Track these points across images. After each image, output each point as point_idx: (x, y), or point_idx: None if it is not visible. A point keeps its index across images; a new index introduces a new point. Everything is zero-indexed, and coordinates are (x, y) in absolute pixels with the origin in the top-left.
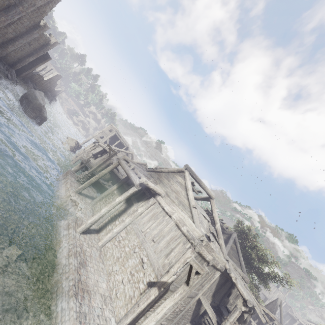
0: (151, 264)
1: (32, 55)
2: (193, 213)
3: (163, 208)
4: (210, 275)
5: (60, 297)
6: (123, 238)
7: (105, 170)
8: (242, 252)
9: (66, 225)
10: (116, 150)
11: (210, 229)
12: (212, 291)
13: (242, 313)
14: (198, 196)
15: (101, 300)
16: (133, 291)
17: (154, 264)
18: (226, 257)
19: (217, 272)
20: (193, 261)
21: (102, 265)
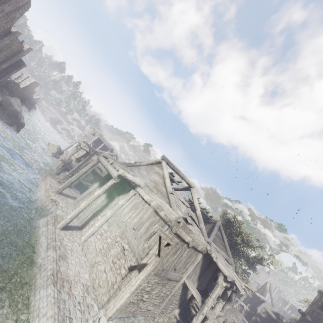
0: (132, 250)
1: (5, 61)
2: (170, 198)
3: (142, 198)
4: (192, 257)
5: (38, 288)
6: (105, 231)
7: (85, 168)
8: (229, 239)
9: (45, 222)
10: (99, 153)
11: (188, 213)
12: (196, 274)
13: (225, 290)
14: (179, 187)
15: (82, 289)
16: (115, 278)
17: (134, 250)
18: (206, 239)
19: (199, 255)
20: (161, 231)
21: (84, 258)
